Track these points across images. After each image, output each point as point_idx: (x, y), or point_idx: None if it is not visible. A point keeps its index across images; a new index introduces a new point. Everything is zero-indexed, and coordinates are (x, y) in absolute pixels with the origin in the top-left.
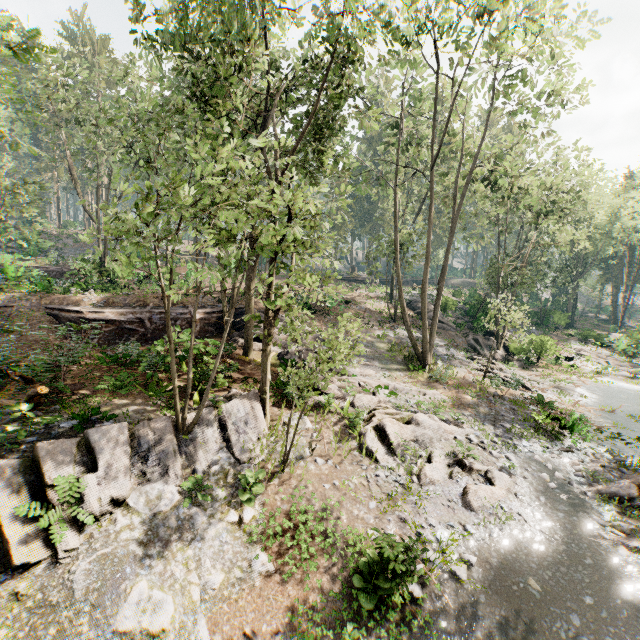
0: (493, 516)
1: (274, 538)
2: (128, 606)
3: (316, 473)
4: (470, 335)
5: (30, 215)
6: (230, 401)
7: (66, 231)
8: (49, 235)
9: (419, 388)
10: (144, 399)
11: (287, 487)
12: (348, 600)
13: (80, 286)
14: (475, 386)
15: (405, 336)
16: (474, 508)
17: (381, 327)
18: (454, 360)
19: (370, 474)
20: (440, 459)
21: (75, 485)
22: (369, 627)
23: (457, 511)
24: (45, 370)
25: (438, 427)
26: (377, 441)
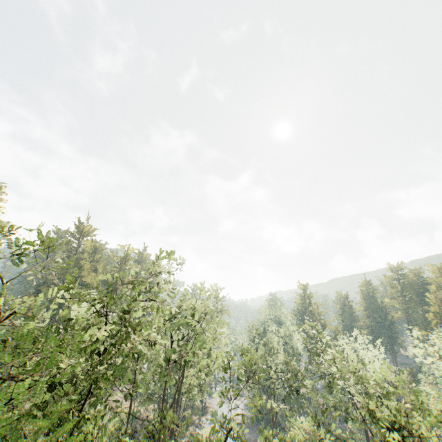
0: None
1: None
2: None
3: None
4: None
5: None
6: None
7: None
8: None
9: None
10: None
11: None
12: None
13: None
14: None
15: None
16: None
17: None
18: None
19: None
20: None
21: None
22: None
23: None
24: None
25: None
26: None
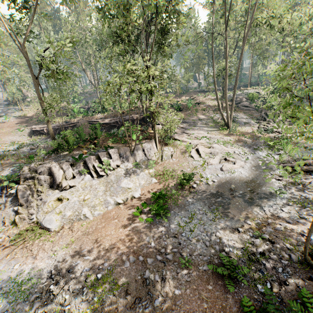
0: (230, 172)
1: (158, 176)
2: (123, 183)
3: (172, 162)
4: (263, 111)
5: (75, 88)
6: (145, 143)
7: (85, 90)
8: (80, 93)
9: (221, 136)
10: (120, 144)
11: (162, 165)
12: (176, 187)
13: (95, 112)
14: (251, 134)
15: (225, 116)
16: (223, 170)
17: (213, 113)
18: (247, 124)
19: (190, 162)
20: (217, 158)
21: (108, 161)
22: (179, 191)
23: (217, 171)
24: (94, 139)
25: (221, 148)
26: (195, 154)
